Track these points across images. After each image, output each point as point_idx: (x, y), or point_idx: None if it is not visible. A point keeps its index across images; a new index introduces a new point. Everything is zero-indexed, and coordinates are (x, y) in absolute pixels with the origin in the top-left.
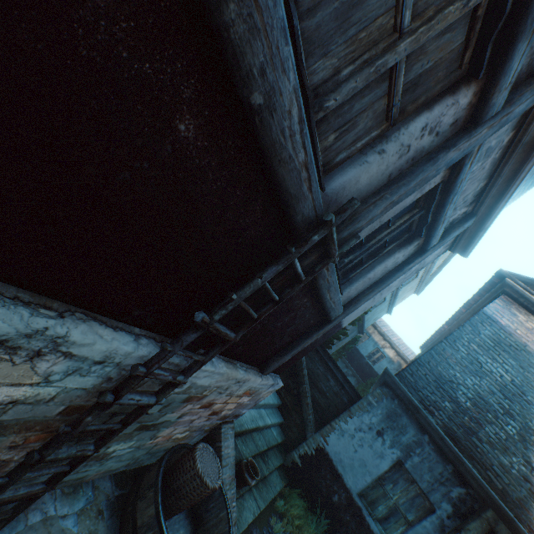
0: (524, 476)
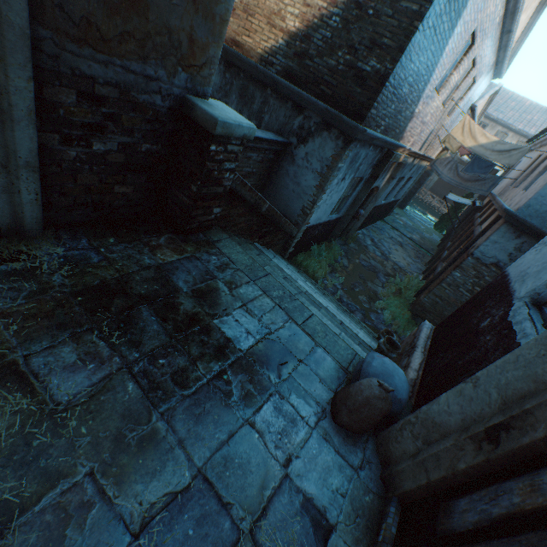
0: (412, 112)
